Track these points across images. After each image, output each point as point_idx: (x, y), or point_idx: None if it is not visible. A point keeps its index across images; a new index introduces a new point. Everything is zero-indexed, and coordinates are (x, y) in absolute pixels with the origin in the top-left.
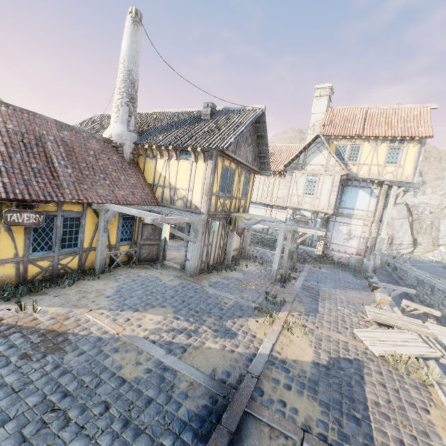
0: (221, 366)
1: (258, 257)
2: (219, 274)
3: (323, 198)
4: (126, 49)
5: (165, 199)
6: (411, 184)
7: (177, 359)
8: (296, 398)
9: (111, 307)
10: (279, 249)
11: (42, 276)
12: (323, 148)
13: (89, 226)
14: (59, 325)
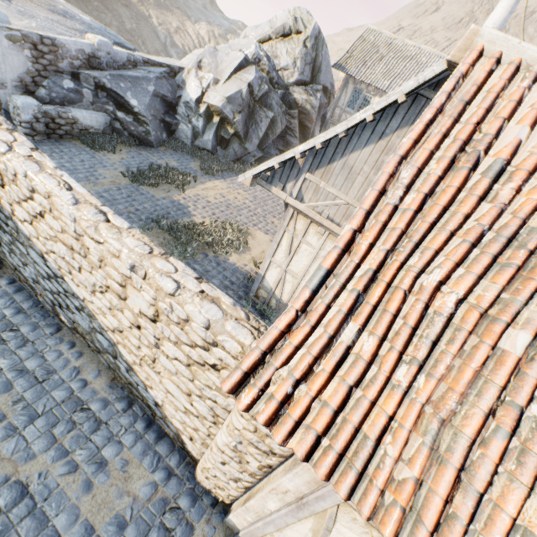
0: None
1: None
2: None
3: None
4: (500, 20)
5: None
6: None
7: None
8: None
9: None
10: None
11: None
12: None
13: None
14: None
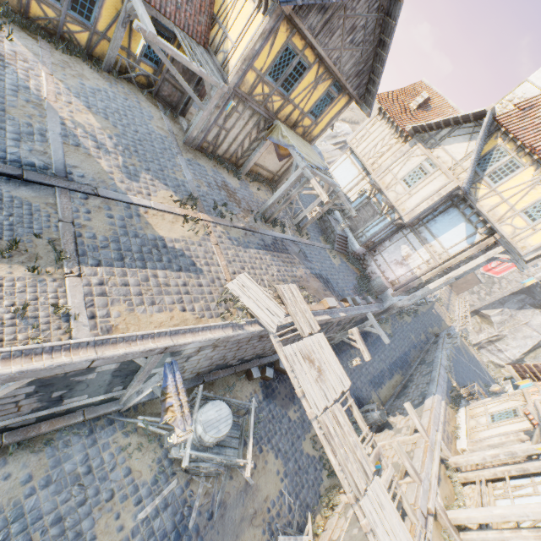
0: (85, 171)
1: (285, 197)
2: (216, 167)
3: (414, 199)
4: None
5: (214, 44)
6: (522, 259)
7: (60, 141)
8: (103, 221)
9: (71, 88)
10: (284, 187)
11: (45, 24)
12: (477, 138)
13: (110, 7)
14: (12, 59)
